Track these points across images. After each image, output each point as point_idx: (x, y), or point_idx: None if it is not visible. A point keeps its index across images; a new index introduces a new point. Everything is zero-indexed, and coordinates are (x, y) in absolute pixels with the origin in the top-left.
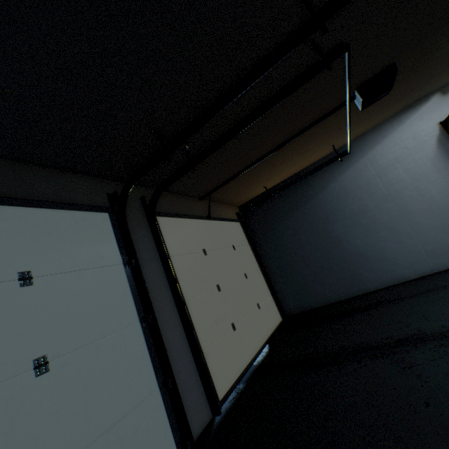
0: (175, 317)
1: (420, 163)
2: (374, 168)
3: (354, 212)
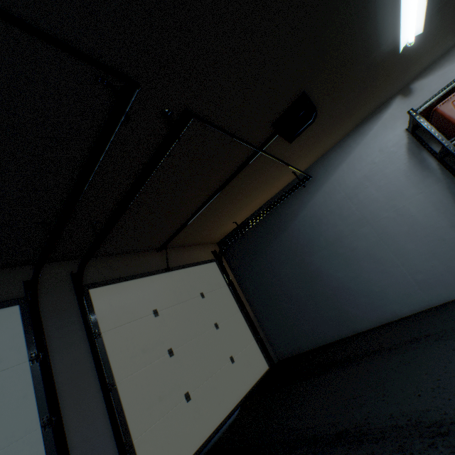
0: (99, 406)
1: (392, 179)
2: (344, 189)
3: (330, 240)
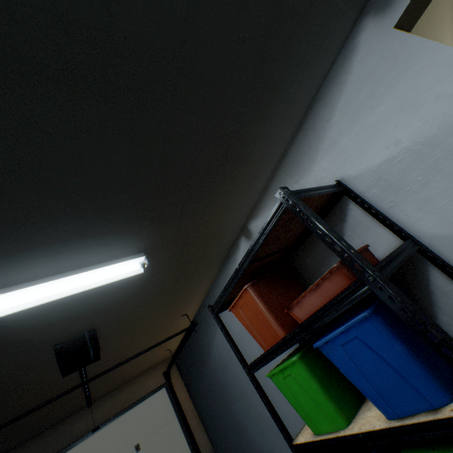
0: None
1: None
2: (233, 337)
3: (240, 392)
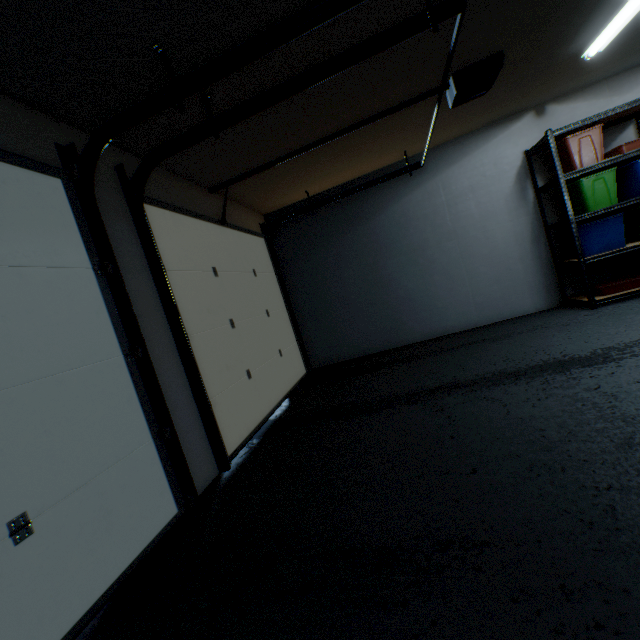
0: (173, 355)
1: (494, 199)
2: (446, 195)
3: (413, 247)
